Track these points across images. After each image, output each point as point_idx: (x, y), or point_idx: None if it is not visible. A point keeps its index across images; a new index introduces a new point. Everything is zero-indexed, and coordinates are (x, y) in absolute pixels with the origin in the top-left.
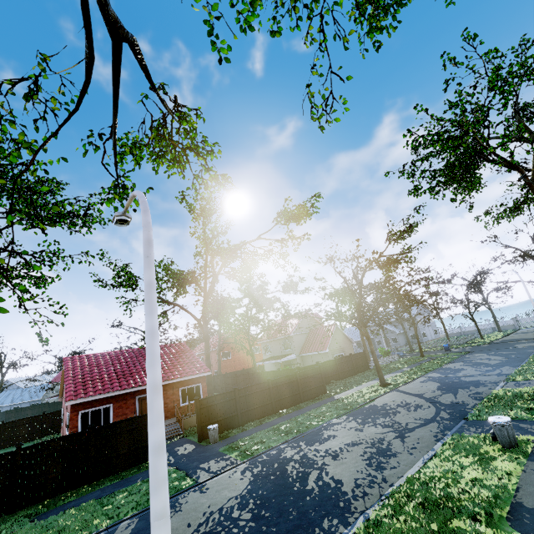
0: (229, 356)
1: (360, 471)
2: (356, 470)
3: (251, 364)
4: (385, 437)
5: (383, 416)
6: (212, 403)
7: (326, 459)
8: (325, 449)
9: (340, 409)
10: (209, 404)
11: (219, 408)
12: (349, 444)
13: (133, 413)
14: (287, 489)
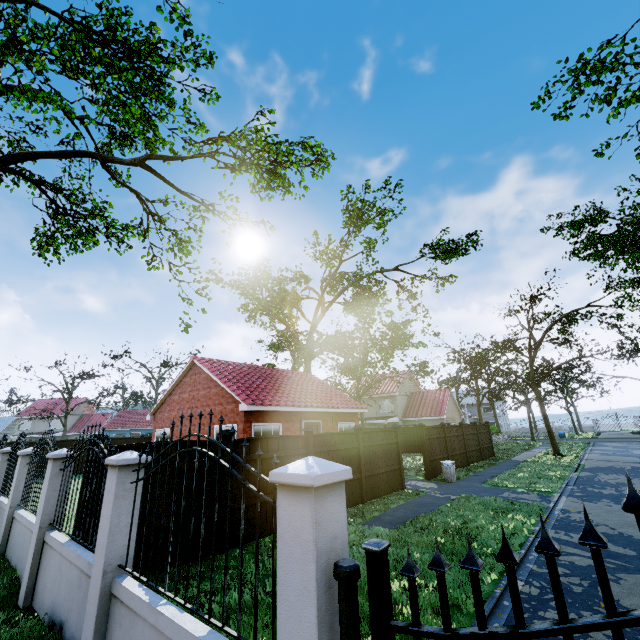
0: None
1: None
2: None
3: None
4: None
5: None
6: (432, 436)
7: None
8: None
9: (562, 466)
10: (430, 436)
11: (435, 444)
12: None
13: None
14: None
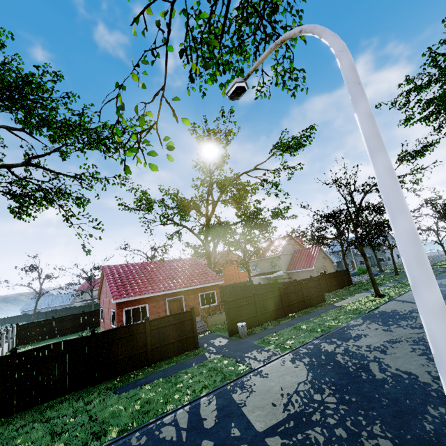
0: (220, 273)
1: (426, 365)
2: (419, 363)
3: (239, 279)
4: (424, 337)
5: (403, 320)
6: (237, 305)
7: (375, 353)
8: (365, 345)
9: (351, 313)
10: (235, 305)
11: (242, 309)
12: (388, 341)
13: (164, 312)
14: (355, 377)
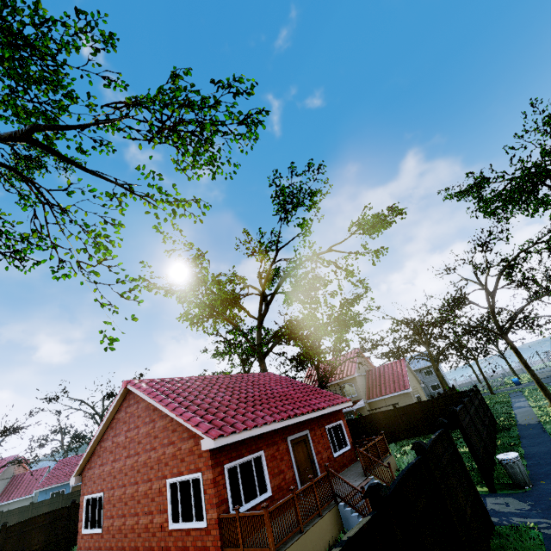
0: None
1: None
2: None
3: None
4: None
5: None
6: (464, 421)
7: None
8: None
9: None
10: (464, 422)
11: (470, 431)
12: None
13: (289, 469)
14: None
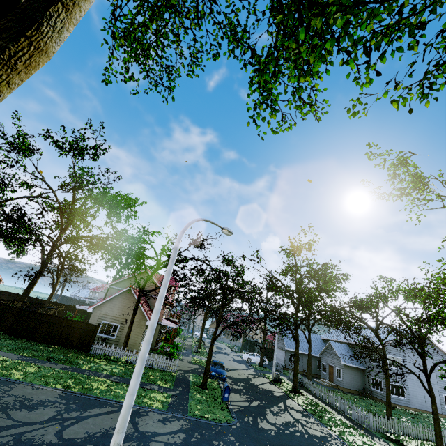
0: None
1: None
2: None
3: None
4: None
5: None
6: None
7: None
8: None
9: None
10: None
11: None
12: None
13: None
14: None
